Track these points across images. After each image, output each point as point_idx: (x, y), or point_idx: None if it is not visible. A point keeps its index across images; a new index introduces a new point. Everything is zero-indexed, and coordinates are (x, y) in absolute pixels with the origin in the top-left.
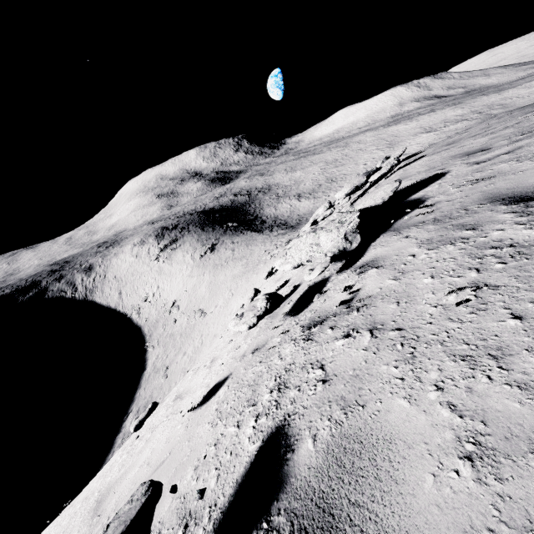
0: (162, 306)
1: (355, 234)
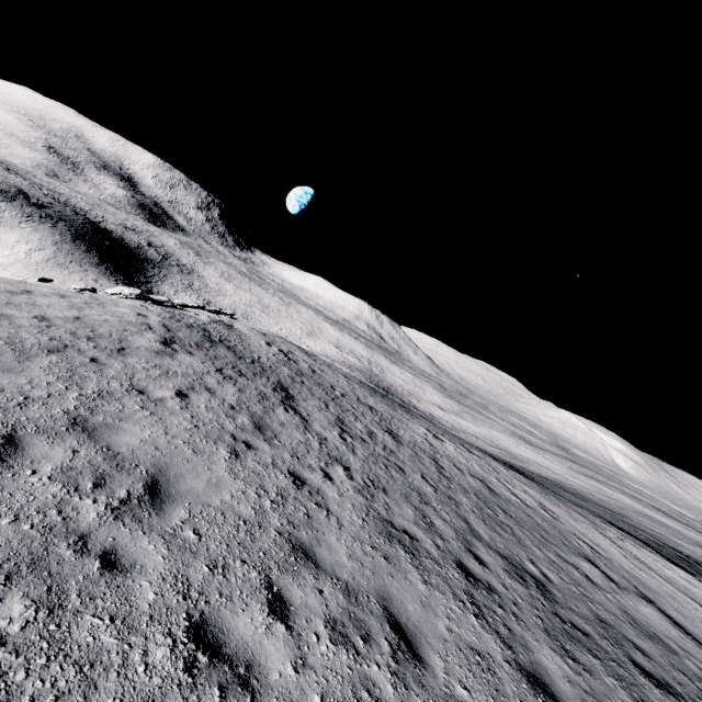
0: None
1: (135, 295)
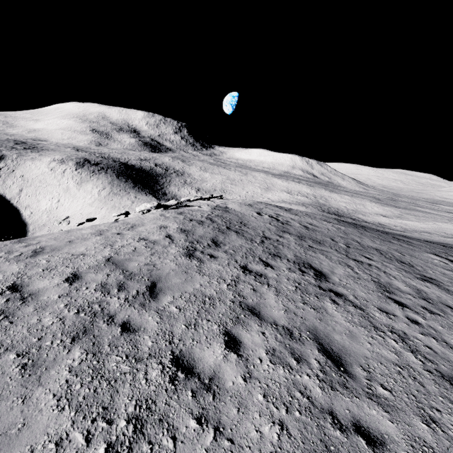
0: (55, 216)
1: (154, 207)
